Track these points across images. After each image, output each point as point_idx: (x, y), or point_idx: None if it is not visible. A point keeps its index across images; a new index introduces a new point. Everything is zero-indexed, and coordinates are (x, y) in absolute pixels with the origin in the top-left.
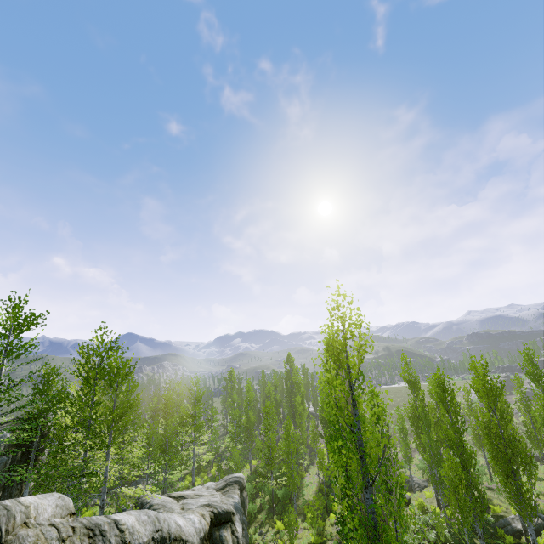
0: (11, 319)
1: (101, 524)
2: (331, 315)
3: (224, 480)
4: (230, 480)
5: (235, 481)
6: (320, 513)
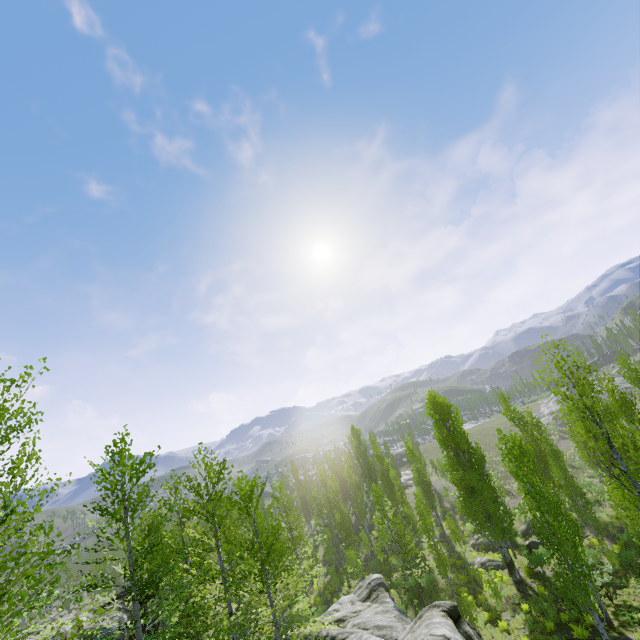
0: (116, 468)
1: None
2: (556, 367)
3: (365, 587)
4: (372, 585)
5: (378, 584)
6: (471, 589)
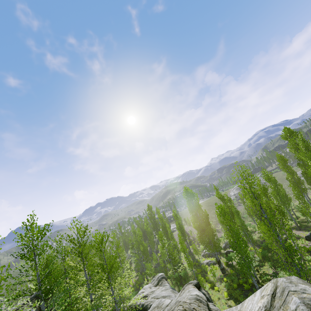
0: (28, 233)
1: (196, 297)
2: (241, 175)
3: (156, 280)
4: (159, 278)
5: (162, 277)
6: (202, 274)
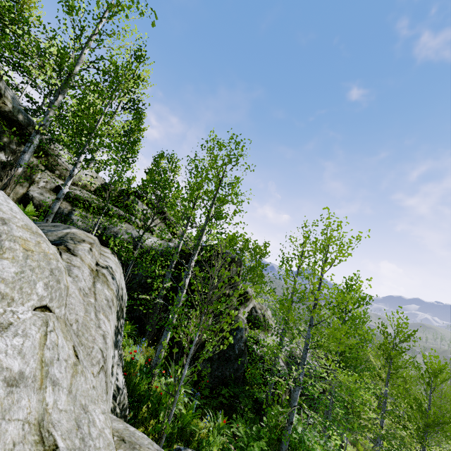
0: (345, 292)
1: None
2: None
3: None
4: None
5: None
6: None
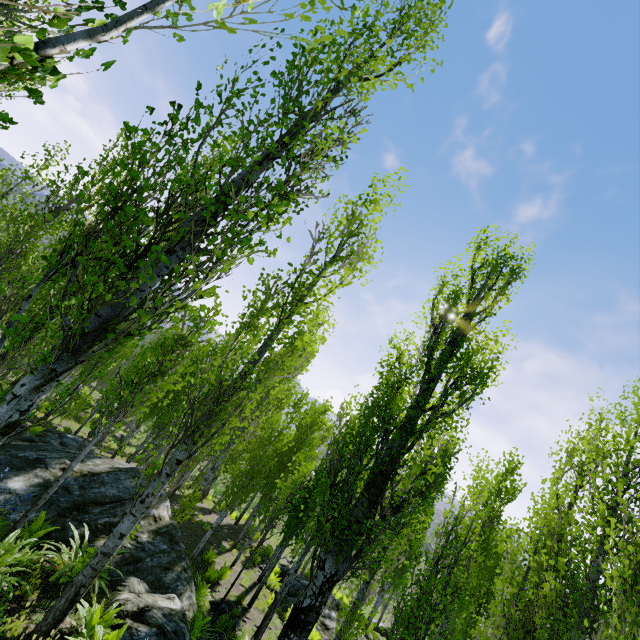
0: None
1: None
2: None
3: None
4: None
5: None
6: None
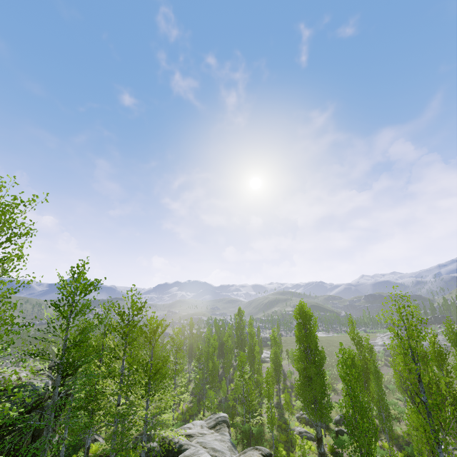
0: (73, 282)
1: None
2: (397, 311)
3: (213, 419)
4: (219, 419)
5: (223, 420)
6: (286, 447)
